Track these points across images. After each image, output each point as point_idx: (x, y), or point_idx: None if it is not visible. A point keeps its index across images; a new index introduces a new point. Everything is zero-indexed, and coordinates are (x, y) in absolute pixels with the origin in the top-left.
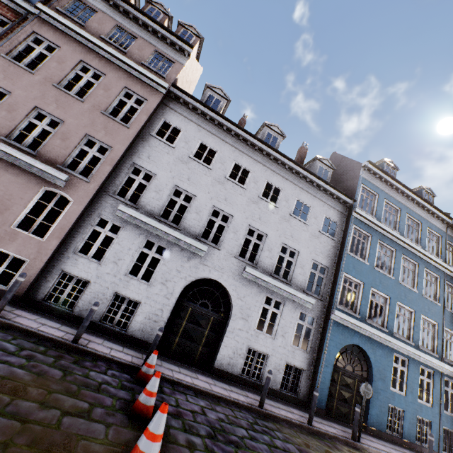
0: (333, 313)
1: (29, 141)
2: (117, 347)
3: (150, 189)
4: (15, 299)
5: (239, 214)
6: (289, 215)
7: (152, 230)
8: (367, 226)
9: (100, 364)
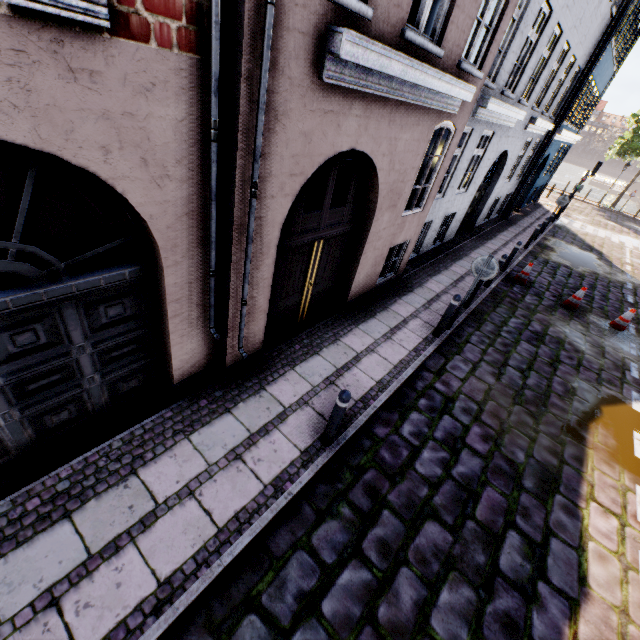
0: (559, 134)
1: (430, 4)
2: (465, 263)
3: (518, 31)
4: (401, 277)
5: (570, 23)
6: None
7: (494, 119)
8: None
9: (506, 289)
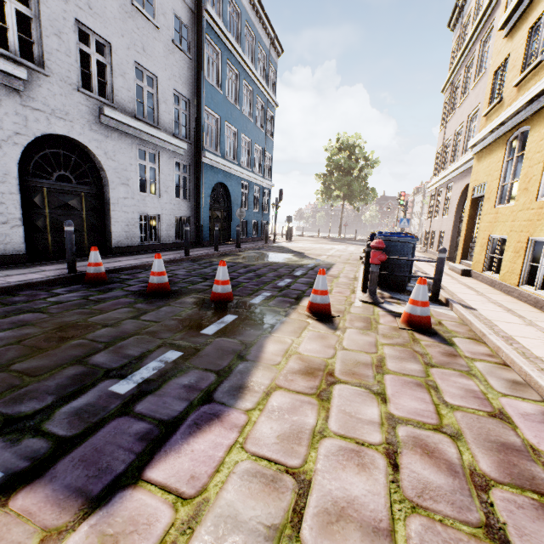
0: (204, 156)
1: None
2: None
3: None
4: None
5: None
6: (131, 4)
7: None
8: (218, 38)
9: (28, 293)
